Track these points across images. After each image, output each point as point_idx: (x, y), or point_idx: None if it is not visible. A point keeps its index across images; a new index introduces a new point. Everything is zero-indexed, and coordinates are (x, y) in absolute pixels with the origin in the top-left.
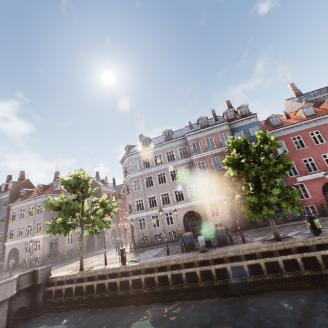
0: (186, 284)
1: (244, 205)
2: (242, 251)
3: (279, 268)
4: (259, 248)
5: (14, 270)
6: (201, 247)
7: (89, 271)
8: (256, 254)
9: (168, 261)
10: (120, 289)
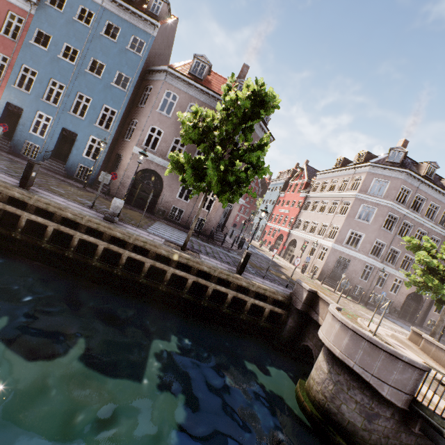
0: None
1: None
2: None
3: None
4: None
5: (149, 214)
6: None
7: None
8: None
9: None
10: None
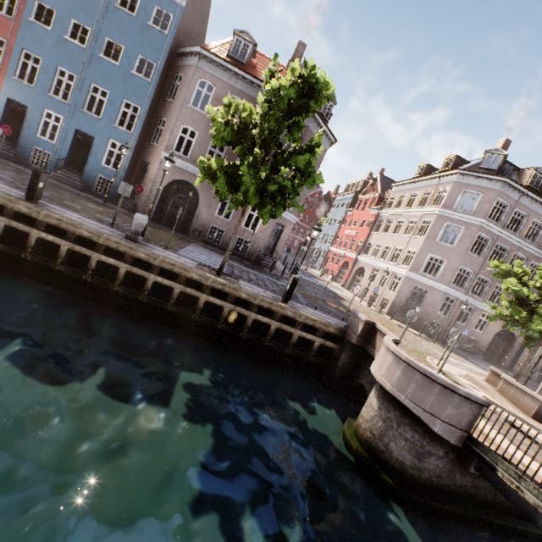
0: None
1: None
2: None
3: None
4: None
5: (184, 235)
6: None
7: None
8: None
9: None
10: None
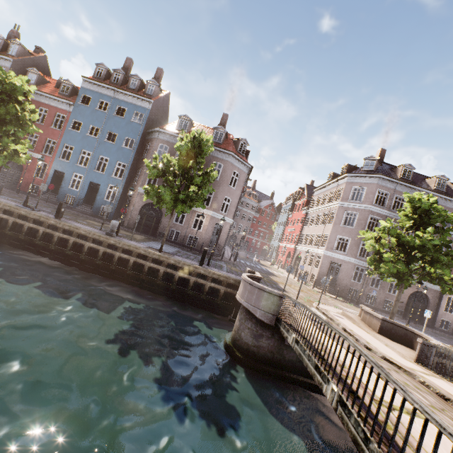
0: None
1: None
2: None
3: None
4: None
5: (153, 237)
6: None
7: None
8: None
9: None
10: None
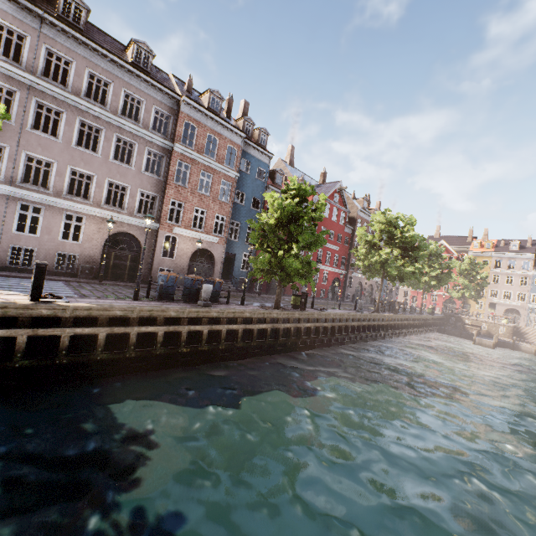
0: (185, 346)
1: (268, 264)
2: (258, 314)
3: (276, 335)
4: (272, 313)
5: None
6: (204, 299)
7: None
8: (267, 319)
9: (166, 311)
10: (23, 354)
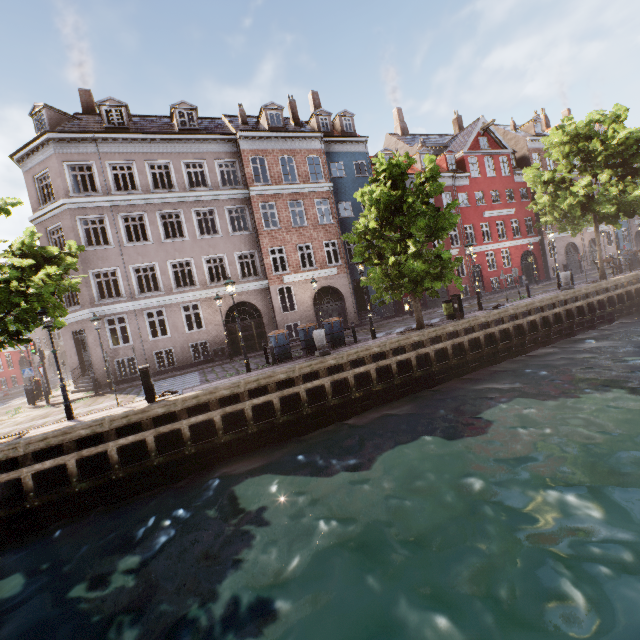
0: (308, 407)
1: (386, 279)
2: (390, 344)
3: (428, 362)
4: (410, 338)
5: None
6: (319, 348)
7: (37, 436)
8: (406, 347)
9: (273, 376)
10: (156, 452)
